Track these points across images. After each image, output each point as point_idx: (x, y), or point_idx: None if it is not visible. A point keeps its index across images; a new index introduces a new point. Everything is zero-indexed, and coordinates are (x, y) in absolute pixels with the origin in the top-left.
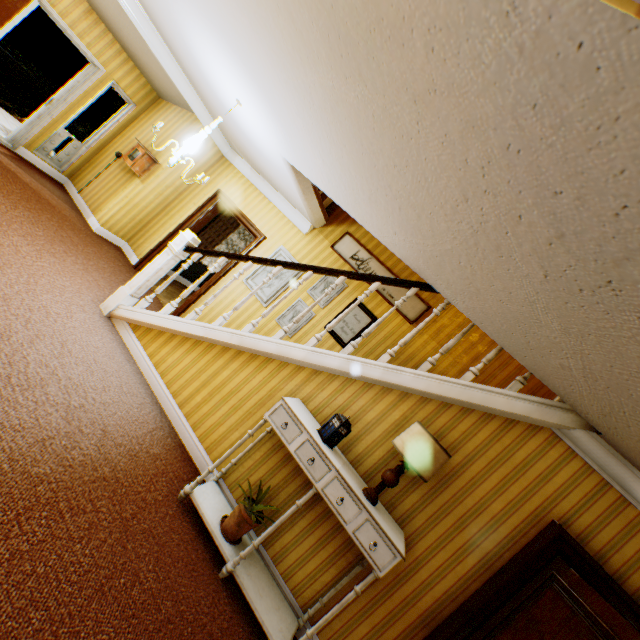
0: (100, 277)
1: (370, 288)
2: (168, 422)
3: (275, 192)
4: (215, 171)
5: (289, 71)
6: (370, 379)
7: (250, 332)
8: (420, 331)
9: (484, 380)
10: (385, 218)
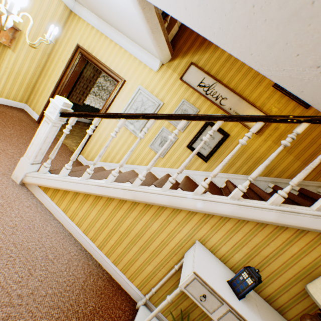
0: (7, 145)
1: (252, 130)
2: (94, 262)
3: (123, 37)
4: (69, 27)
5: None
6: (264, 221)
7: (139, 184)
8: (264, 139)
9: (320, 170)
10: (313, 44)
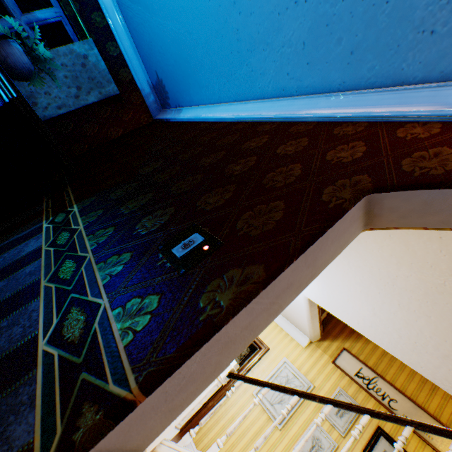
0: None
1: (451, 447)
2: None
3: None
4: None
5: (370, 263)
6: None
7: None
8: None
9: None
10: None
